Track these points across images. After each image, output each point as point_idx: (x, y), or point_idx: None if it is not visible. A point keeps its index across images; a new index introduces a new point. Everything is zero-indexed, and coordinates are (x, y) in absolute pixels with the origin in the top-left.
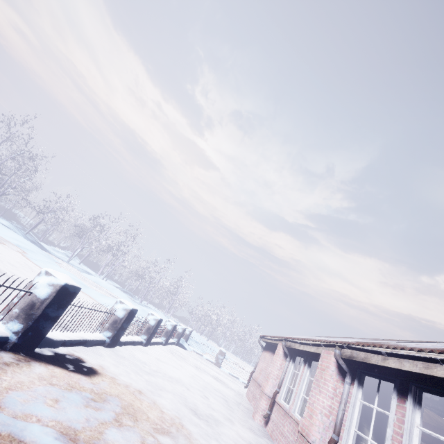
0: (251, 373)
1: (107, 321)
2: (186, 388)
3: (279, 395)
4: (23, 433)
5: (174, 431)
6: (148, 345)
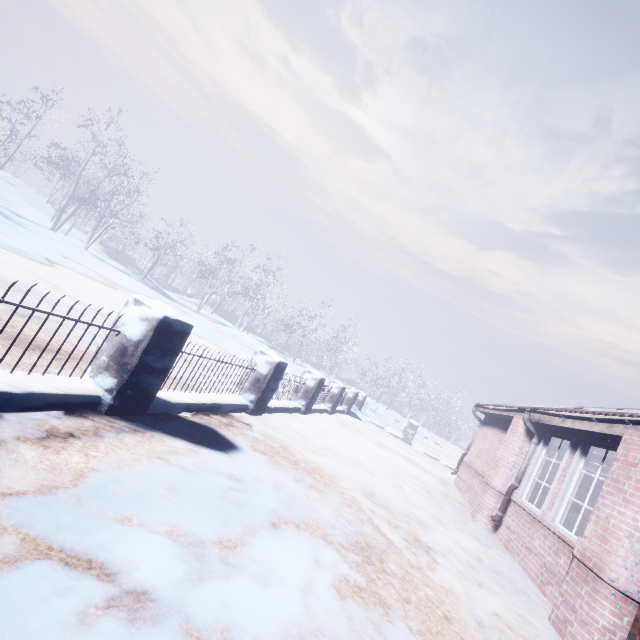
0: (462, 456)
1: (246, 379)
2: (368, 472)
3: (519, 492)
4: (111, 548)
5: (361, 540)
6: (308, 413)
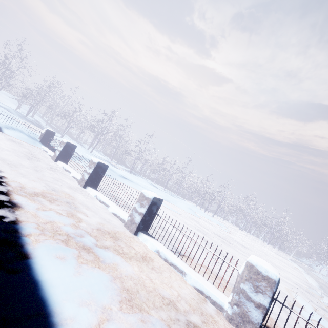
0: None
1: None
2: None
3: None
4: None
5: None
6: None
